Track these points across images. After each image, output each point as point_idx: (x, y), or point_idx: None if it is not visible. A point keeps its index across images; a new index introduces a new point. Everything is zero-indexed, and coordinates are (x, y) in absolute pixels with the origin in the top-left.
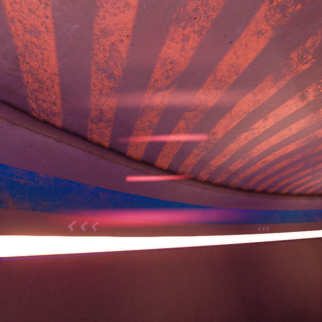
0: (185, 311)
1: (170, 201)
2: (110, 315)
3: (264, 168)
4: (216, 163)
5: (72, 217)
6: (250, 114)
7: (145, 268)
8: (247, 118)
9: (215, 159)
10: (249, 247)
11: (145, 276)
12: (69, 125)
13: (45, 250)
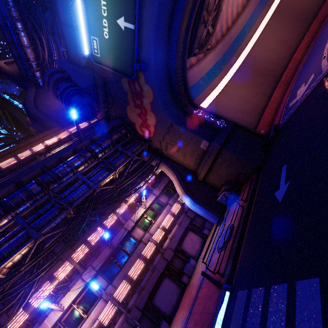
0: (276, 45)
1: (240, 32)
2: (259, 63)
3: None
4: (240, 0)
5: (230, 61)
6: None
7: (254, 52)
8: None
9: (239, 0)
10: (280, 3)
11: (257, 53)
12: (216, 42)
13: (234, 71)
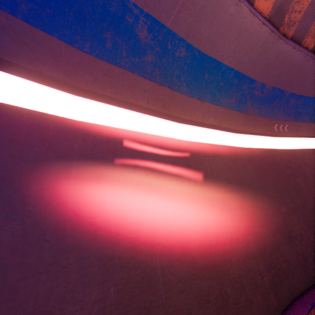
0: None
1: None
2: None
3: None
4: None
5: (275, 121)
6: None
7: None
8: None
9: None
10: None
11: None
12: (296, 33)
13: (261, 147)
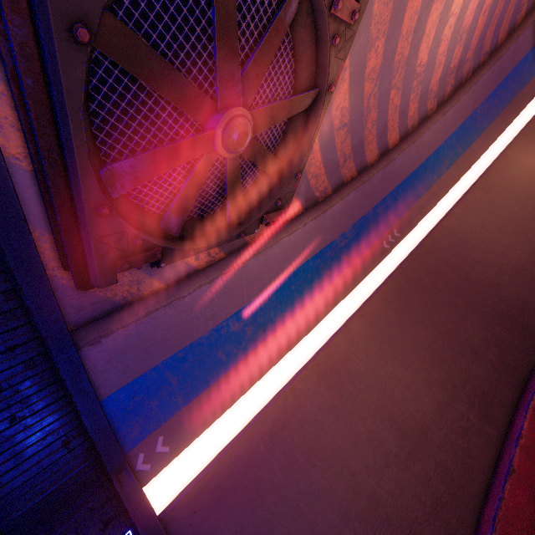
0: (528, 219)
1: (423, 162)
2: (471, 264)
3: (490, 15)
4: (436, 80)
5: (380, 240)
6: (442, 11)
7: (460, 225)
8: (442, 17)
9: (432, 79)
10: None
11: (466, 229)
12: (334, 186)
13: (388, 271)
